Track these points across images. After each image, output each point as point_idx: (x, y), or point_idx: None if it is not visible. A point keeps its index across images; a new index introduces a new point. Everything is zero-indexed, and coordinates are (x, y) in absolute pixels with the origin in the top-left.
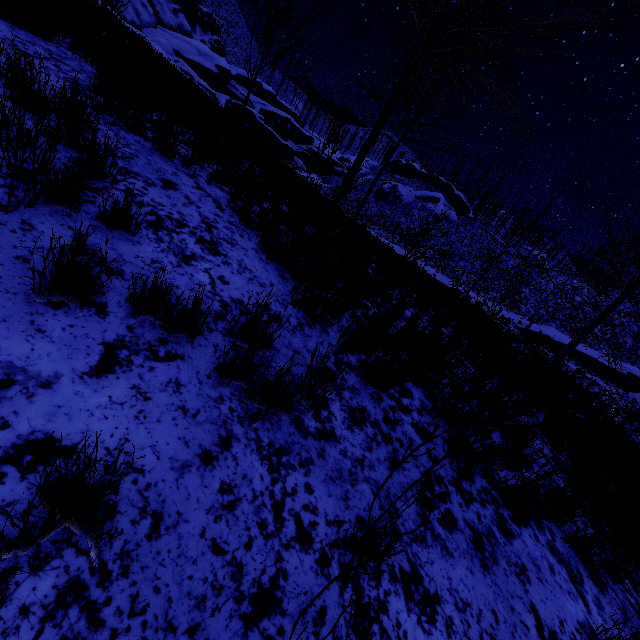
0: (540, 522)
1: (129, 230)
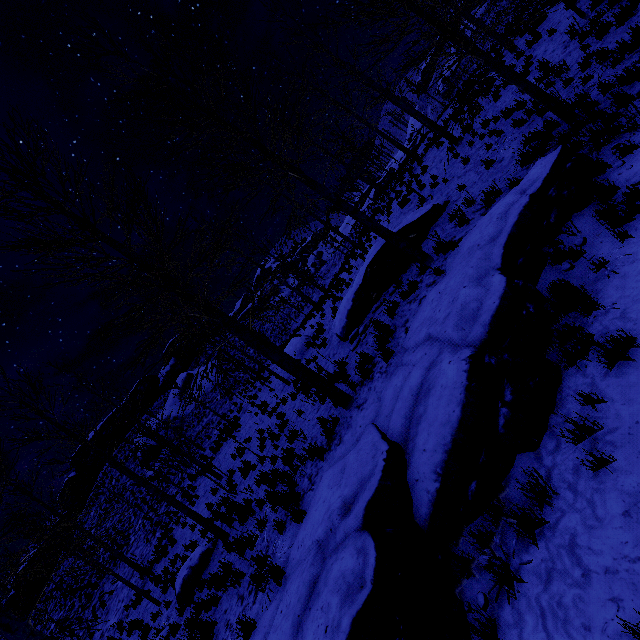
0: None
1: None
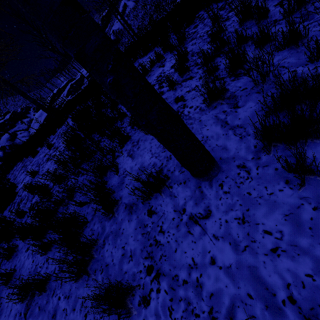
0: None
1: None
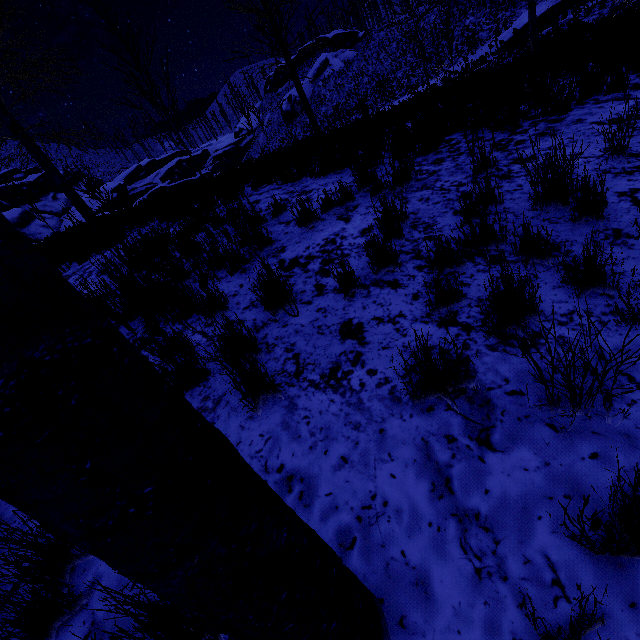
0: (582, 103)
1: (284, 210)
